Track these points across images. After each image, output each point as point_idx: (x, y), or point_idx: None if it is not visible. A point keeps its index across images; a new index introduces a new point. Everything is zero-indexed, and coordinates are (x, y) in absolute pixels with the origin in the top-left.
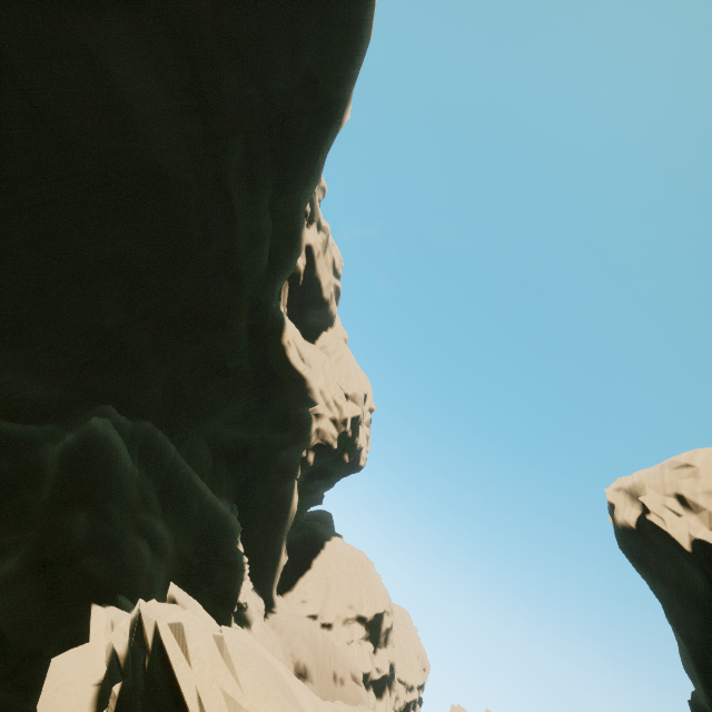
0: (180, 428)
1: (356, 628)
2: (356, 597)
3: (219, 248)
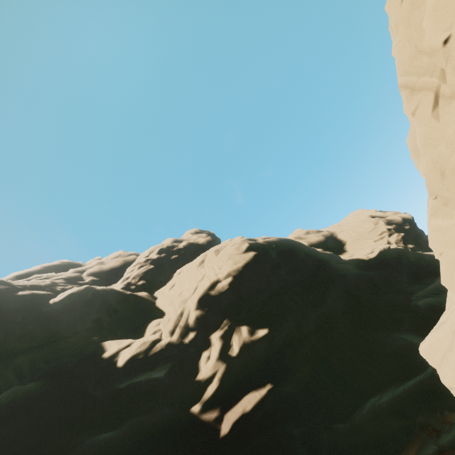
0: (410, 292)
1: None
2: None
3: (352, 278)
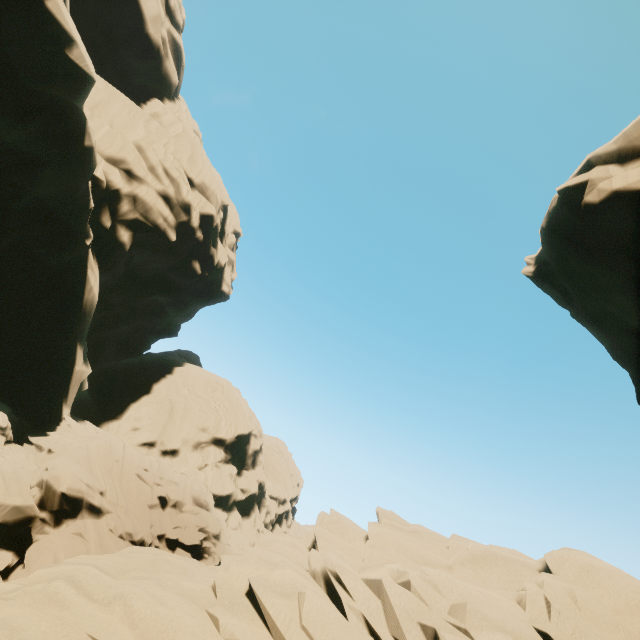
0: None
1: (211, 451)
2: (211, 419)
3: None
